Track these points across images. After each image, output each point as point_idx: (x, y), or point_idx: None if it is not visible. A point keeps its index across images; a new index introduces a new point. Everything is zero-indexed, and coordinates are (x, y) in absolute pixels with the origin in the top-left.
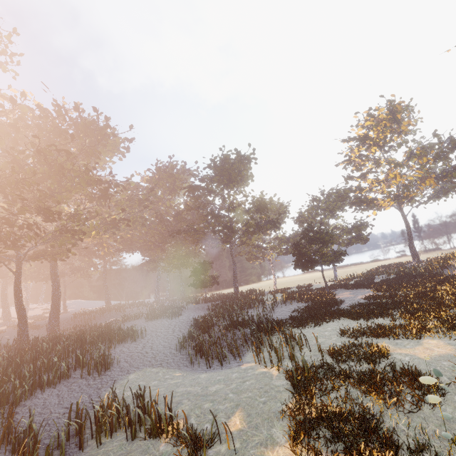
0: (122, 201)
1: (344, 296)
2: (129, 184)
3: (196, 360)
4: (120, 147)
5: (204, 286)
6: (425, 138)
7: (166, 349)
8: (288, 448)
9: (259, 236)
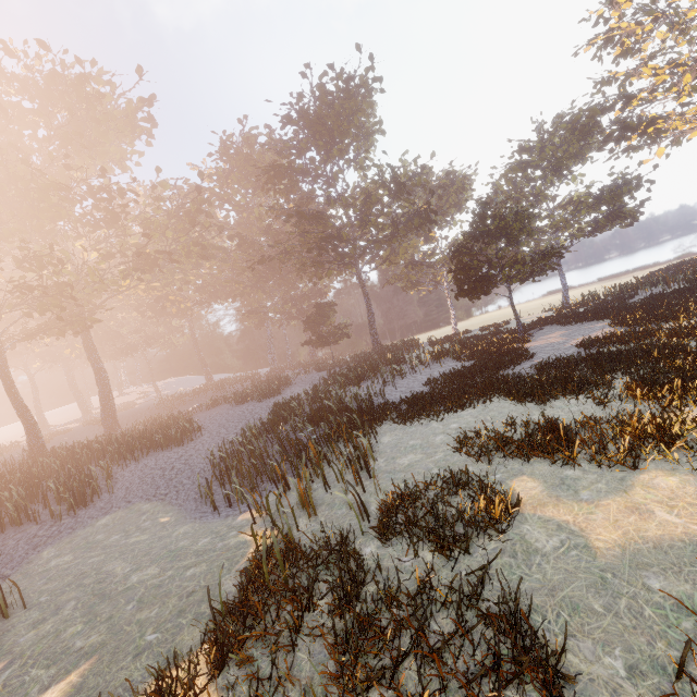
0: (155, 220)
1: (547, 341)
2: (155, 187)
3: (220, 486)
4: (138, 121)
5: (324, 343)
6: None
7: (203, 462)
8: None
9: (412, 245)
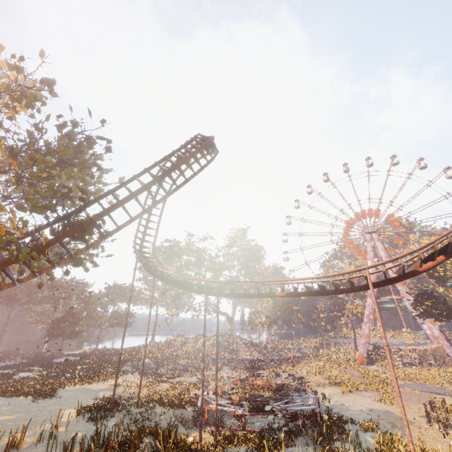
0: None
1: (62, 359)
2: None
3: None
4: None
5: None
6: None
7: None
8: None
9: (47, 306)
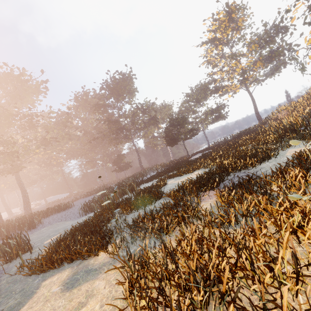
0: (49, 126)
1: (195, 157)
2: (49, 113)
3: (86, 213)
4: (40, 88)
5: (121, 170)
6: (257, 29)
7: (77, 211)
8: (51, 245)
9: (152, 130)
